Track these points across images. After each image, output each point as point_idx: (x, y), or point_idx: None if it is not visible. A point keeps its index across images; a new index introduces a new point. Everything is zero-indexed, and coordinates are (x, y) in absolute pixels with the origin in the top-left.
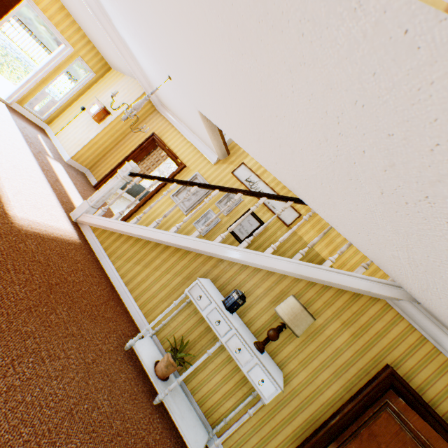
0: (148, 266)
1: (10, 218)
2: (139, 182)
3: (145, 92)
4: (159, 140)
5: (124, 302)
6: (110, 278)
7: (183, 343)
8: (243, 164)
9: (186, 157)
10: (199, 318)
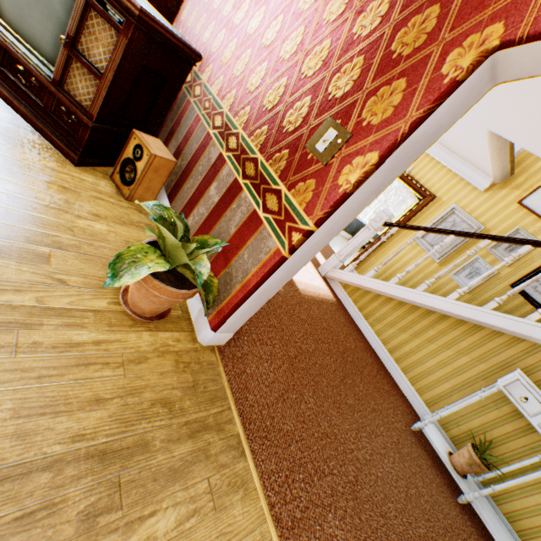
0: (417, 336)
1: (294, 284)
2: None
3: None
4: None
5: (388, 371)
6: (368, 342)
7: (480, 439)
8: (540, 187)
9: (434, 185)
10: (502, 414)
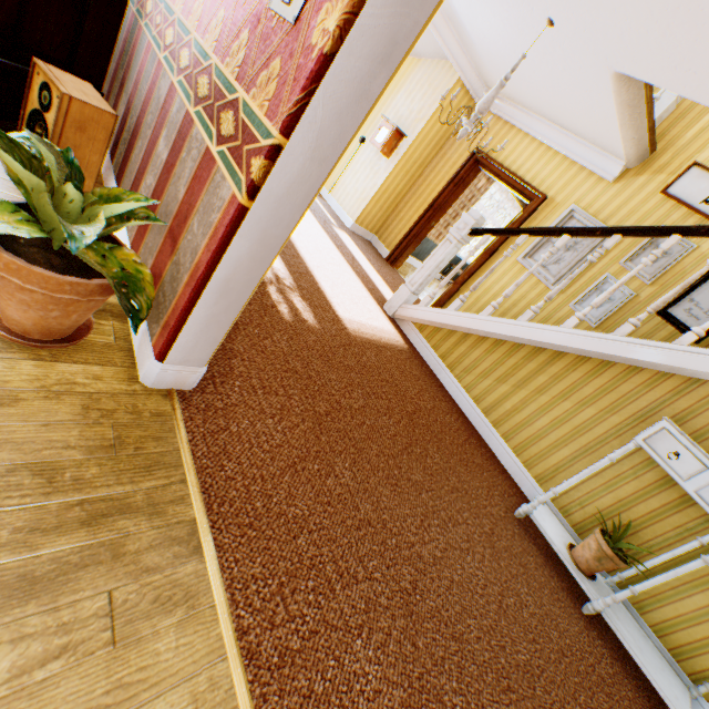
0: (522, 386)
1: (341, 321)
2: (440, 241)
3: (461, 76)
4: (486, 160)
5: (484, 440)
6: (455, 402)
7: (613, 523)
8: (693, 165)
9: (545, 181)
10: (644, 485)
